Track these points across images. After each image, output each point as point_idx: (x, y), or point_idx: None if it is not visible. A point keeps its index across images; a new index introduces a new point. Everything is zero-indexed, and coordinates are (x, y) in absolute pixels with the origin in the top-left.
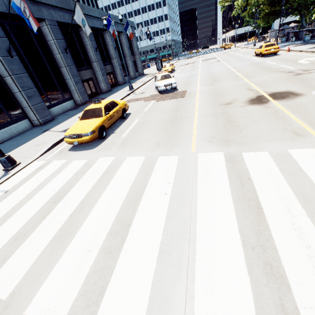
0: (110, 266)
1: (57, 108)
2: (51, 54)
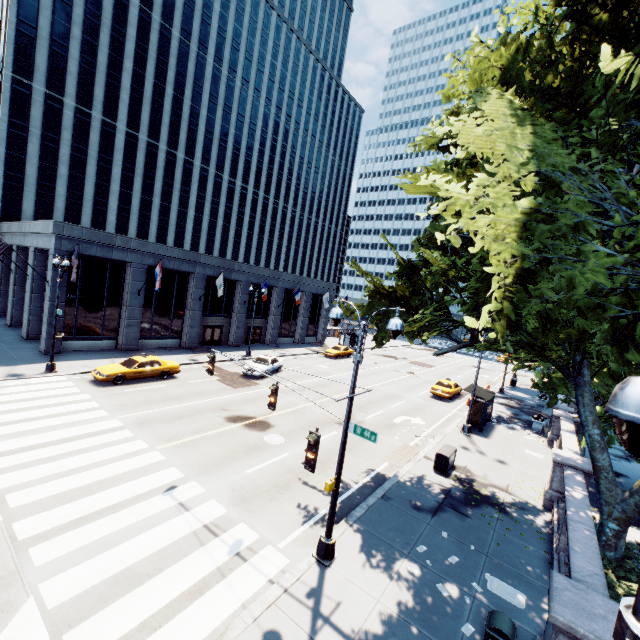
0: (4, 425)
1: (155, 341)
2: (186, 297)
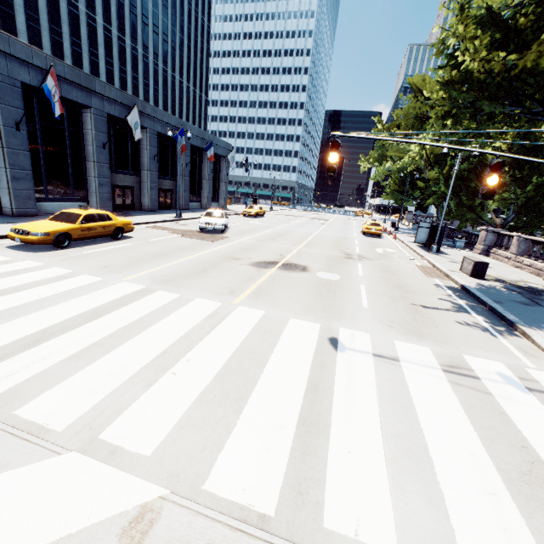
0: None
1: (55, 205)
2: (82, 143)
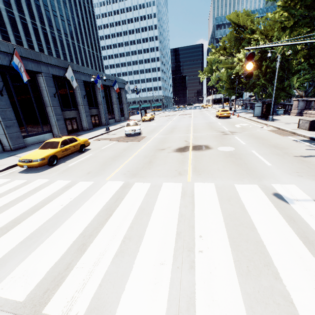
0: None
1: (34, 138)
2: (41, 96)
